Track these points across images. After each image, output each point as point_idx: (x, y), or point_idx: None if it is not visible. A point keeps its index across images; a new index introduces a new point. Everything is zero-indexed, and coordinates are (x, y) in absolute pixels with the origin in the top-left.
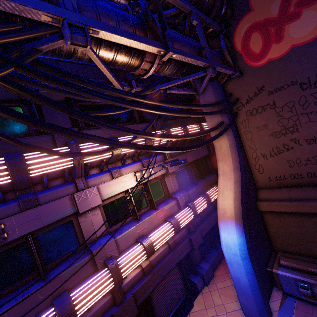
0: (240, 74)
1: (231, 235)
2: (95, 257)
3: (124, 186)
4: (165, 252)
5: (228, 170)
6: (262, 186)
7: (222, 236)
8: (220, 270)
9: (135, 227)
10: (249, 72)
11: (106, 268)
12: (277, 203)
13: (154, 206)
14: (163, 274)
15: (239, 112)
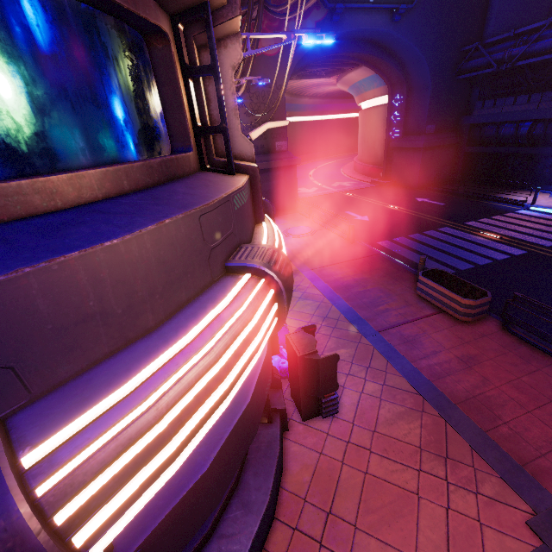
0: None
1: None
2: None
3: None
4: None
5: None
6: None
7: None
8: None
9: None
10: None
11: None
12: None
13: None
14: None
15: None
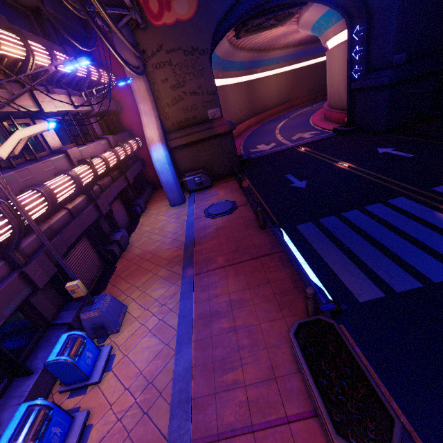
0: (145, 27)
1: (160, 152)
2: (70, 155)
3: (65, 106)
4: (110, 181)
5: (148, 109)
6: (169, 131)
7: (154, 155)
8: (150, 205)
9: (86, 147)
10: (151, 28)
11: (83, 164)
12: (180, 139)
13: (92, 138)
14: (116, 193)
15: (147, 64)
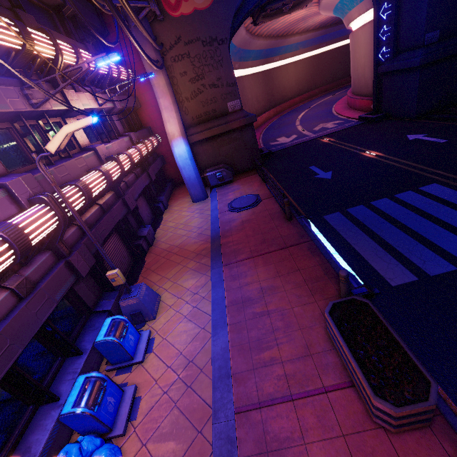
0: (163, 19)
1: (181, 147)
2: (99, 152)
3: (91, 103)
4: (134, 178)
5: (168, 104)
6: (189, 126)
7: (176, 151)
8: (171, 202)
9: (111, 144)
10: (169, 20)
11: (111, 161)
12: (200, 134)
13: (116, 136)
14: (140, 189)
15: (165, 58)
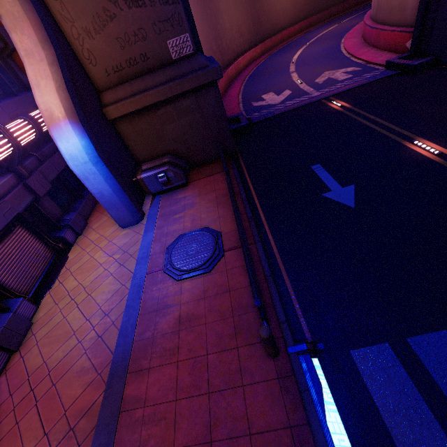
0: None
1: (71, 141)
2: None
3: None
4: None
5: (32, 46)
6: (103, 88)
7: (62, 148)
8: (94, 216)
9: None
10: None
11: None
12: (122, 103)
13: None
14: None
15: None
